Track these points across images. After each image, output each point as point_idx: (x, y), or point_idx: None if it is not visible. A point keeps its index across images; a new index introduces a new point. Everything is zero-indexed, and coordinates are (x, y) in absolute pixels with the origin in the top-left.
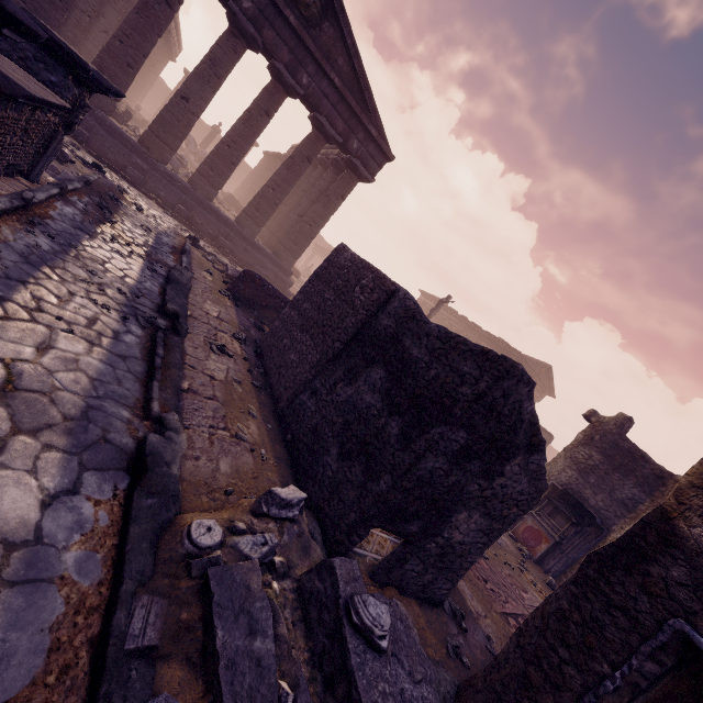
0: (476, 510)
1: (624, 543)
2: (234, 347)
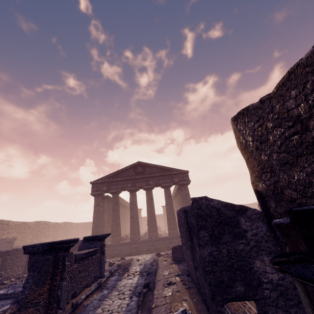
0: (260, 255)
1: (263, 212)
2: (176, 279)
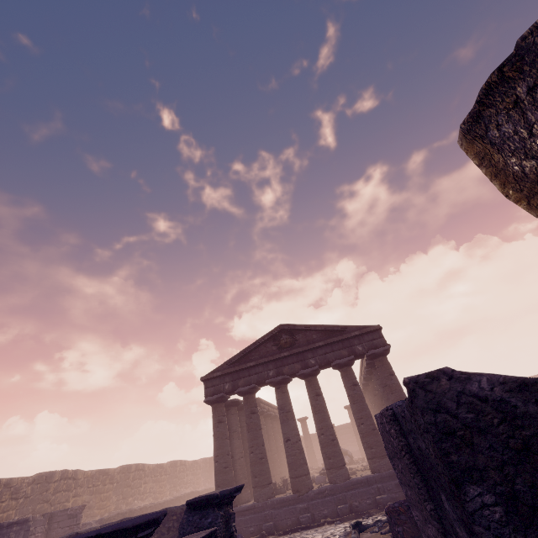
0: None
1: None
2: None
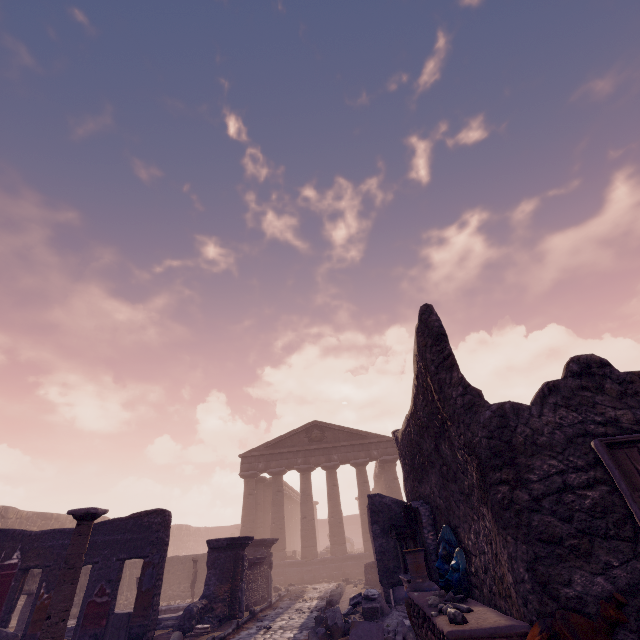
0: None
1: None
2: None
